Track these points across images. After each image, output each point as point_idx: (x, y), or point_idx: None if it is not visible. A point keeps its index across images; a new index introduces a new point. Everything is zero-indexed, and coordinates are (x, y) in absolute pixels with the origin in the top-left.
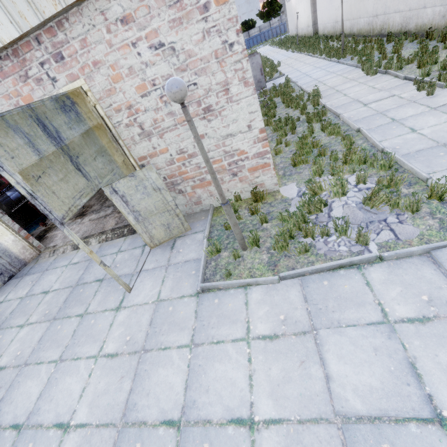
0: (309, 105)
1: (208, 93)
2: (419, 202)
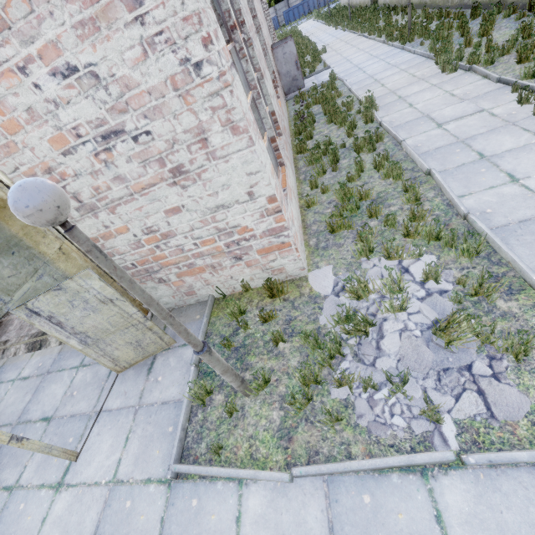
0: (359, 121)
1: (173, 147)
2: (529, 342)
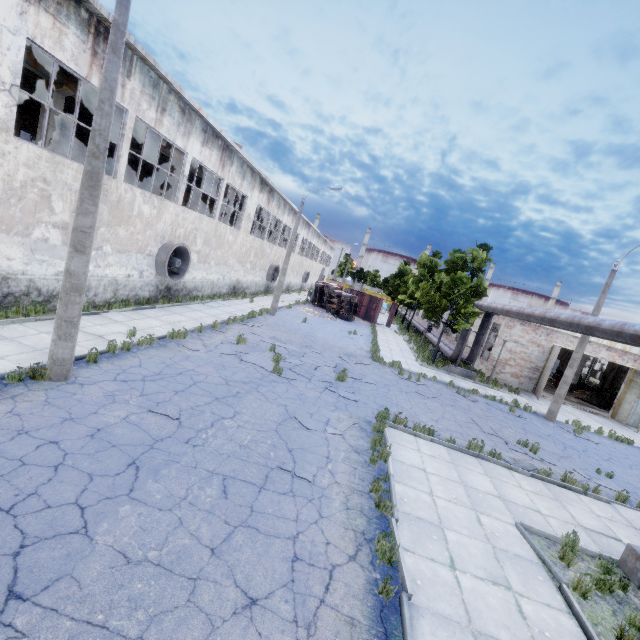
0: None
1: None
2: None
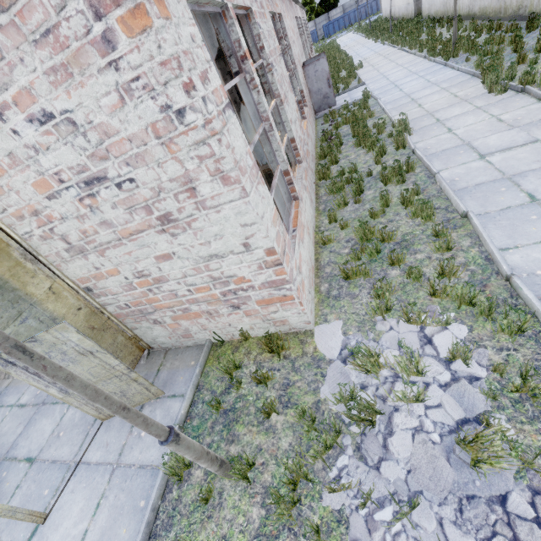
0: (390, 146)
1: (159, 195)
2: None
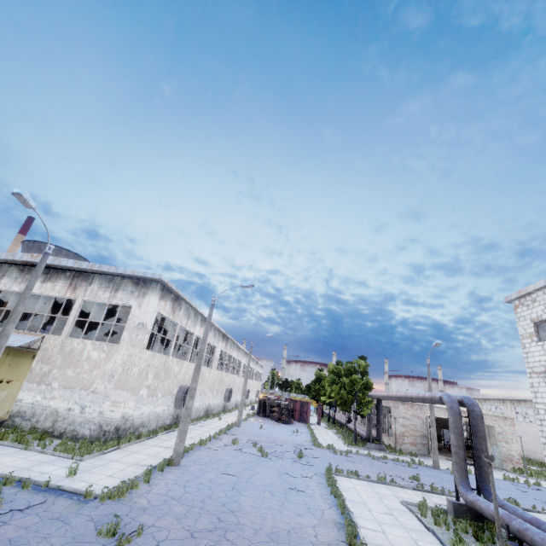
0: None
1: (507, 439)
2: None
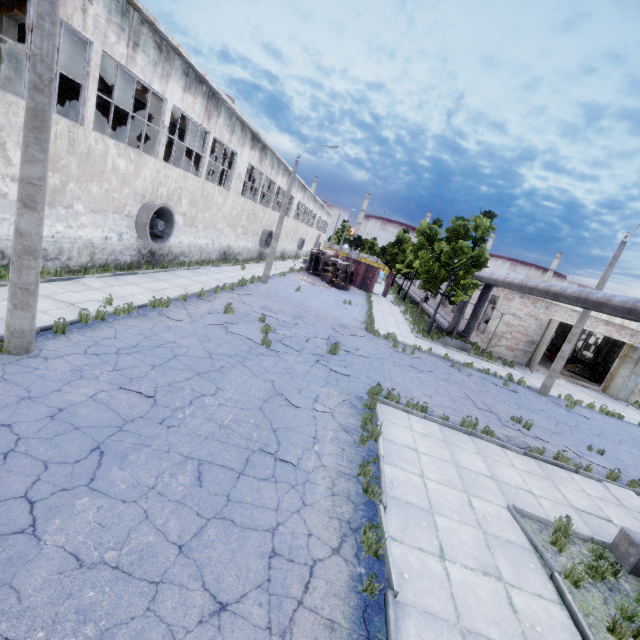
0: None
1: None
2: None
